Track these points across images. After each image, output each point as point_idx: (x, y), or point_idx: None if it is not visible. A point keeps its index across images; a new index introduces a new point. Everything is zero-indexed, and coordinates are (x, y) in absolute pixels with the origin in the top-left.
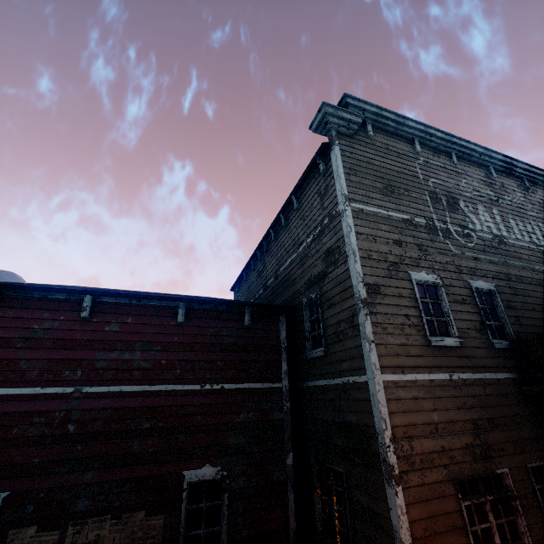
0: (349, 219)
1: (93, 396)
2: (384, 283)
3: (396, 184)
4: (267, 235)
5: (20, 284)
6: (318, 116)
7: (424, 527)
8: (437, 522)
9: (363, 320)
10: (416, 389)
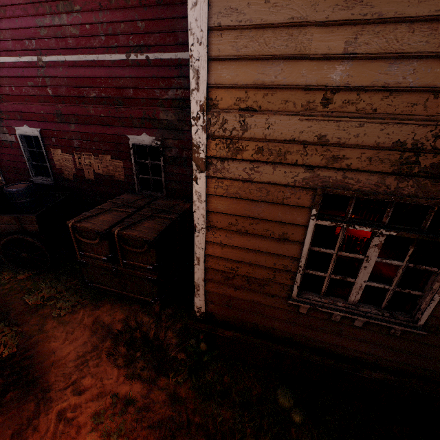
0: None
1: (50, 65)
2: None
3: None
4: None
5: None
6: None
7: (231, 222)
8: (255, 224)
9: None
10: None
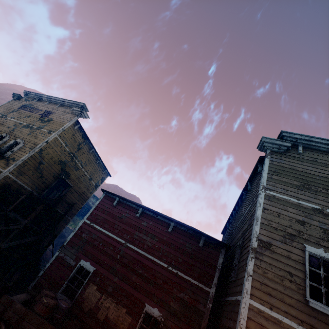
0: (261, 199)
1: (128, 248)
2: (276, 244)
3: (314, 184)
4: (237, 203)
5: (125, 198)
6: (260, 142)
7: None
8: None
9: (248, 260)
10: (280, 328)
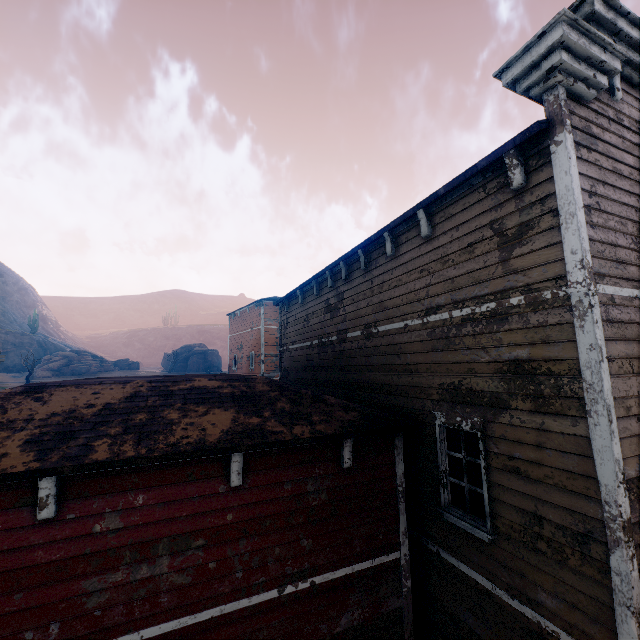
0: (598, 329)
1: None
2: None
3: None
4: (349, 256)
5: None
6: (532, 46)
7: None
8: None
9: (626, 571)
10: None
